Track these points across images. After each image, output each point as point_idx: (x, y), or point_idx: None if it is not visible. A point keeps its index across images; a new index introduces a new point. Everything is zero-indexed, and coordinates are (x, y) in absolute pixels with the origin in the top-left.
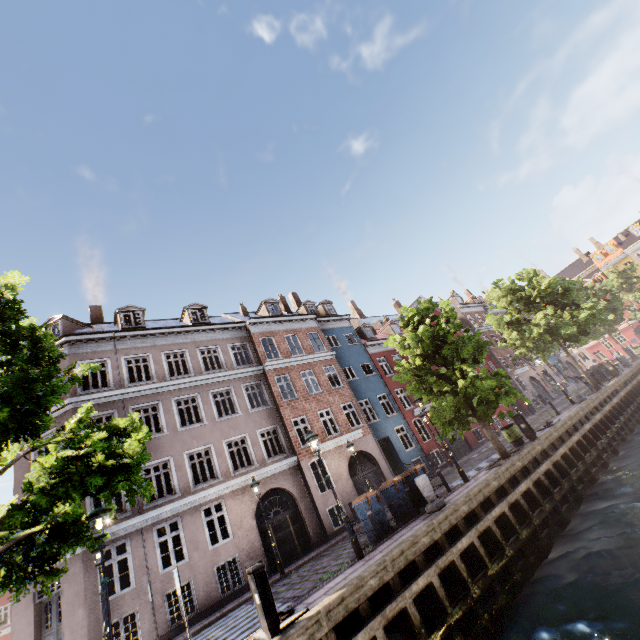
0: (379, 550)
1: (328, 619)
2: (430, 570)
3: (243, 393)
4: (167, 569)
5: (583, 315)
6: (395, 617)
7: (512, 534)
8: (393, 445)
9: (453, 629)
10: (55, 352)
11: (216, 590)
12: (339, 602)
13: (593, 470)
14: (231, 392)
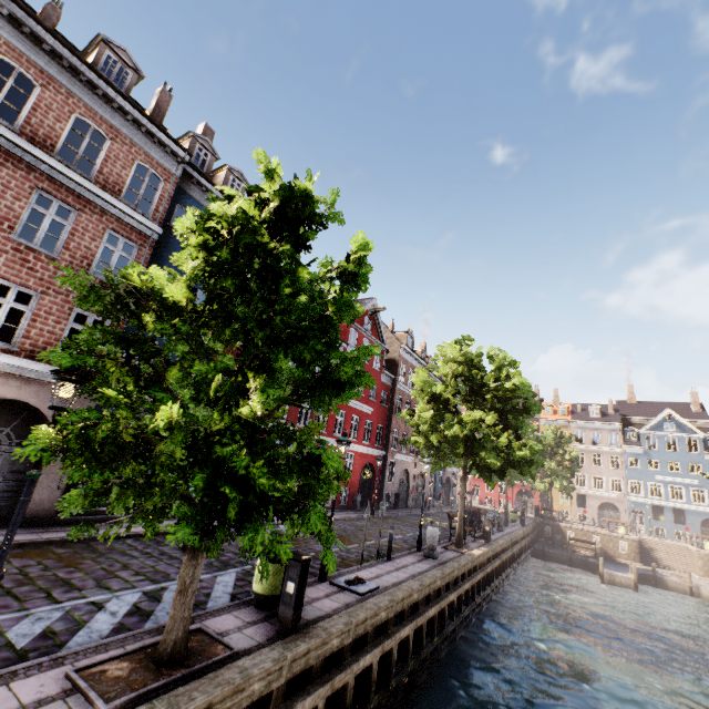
0: None
1: None
2: None
3: None
4: None
5: (522, 454)
6: None
7: None
8: None
9: None
10: None
11: None
12: None
13: None
14: None
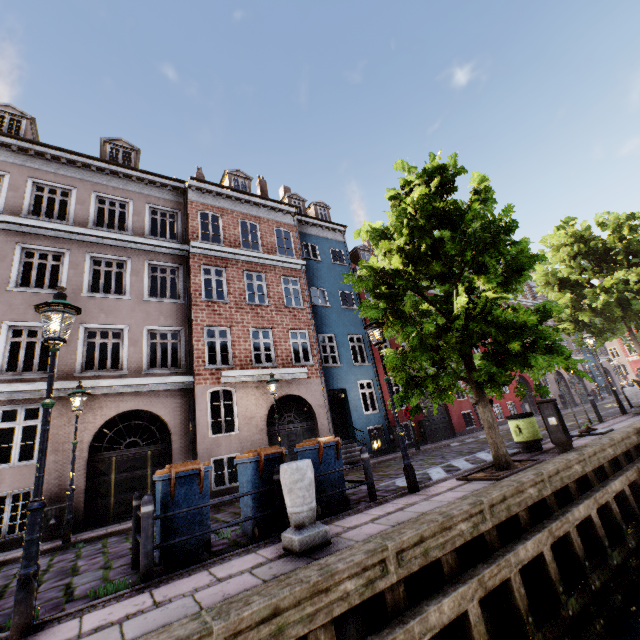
0: (61, 636)
1: None
2: None
3: (144, 272)
4: None
5: None
6: None
7: None
8: (348, 401)
9: None
10: None
11: None
12: None
13: None
14: (126, 266)
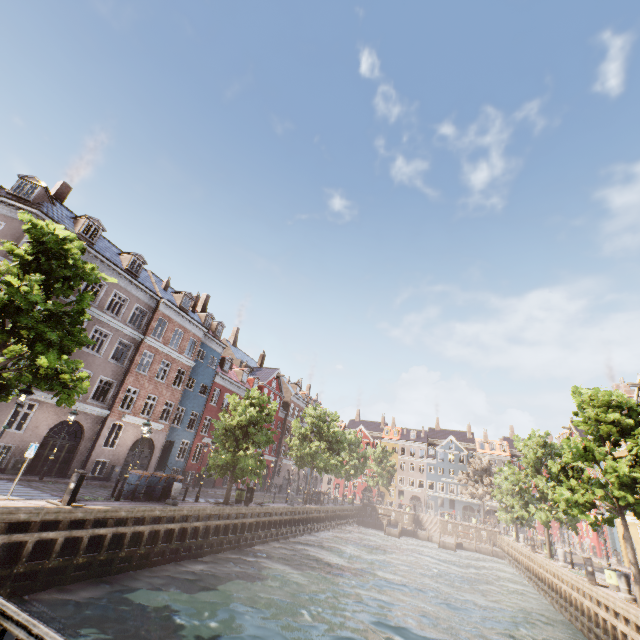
0: (130, 503)
1: (96, 514)
2: (149, 526)
3: (116, 344)
4: None
5: (333, 461)
6: (118, 534)
7: (194, 539)
8: (172, 449)
9: (135, 556)
10: (86, 305)
11: None
12: (105, 511)
13: (257, 540)
14: (109, 337)
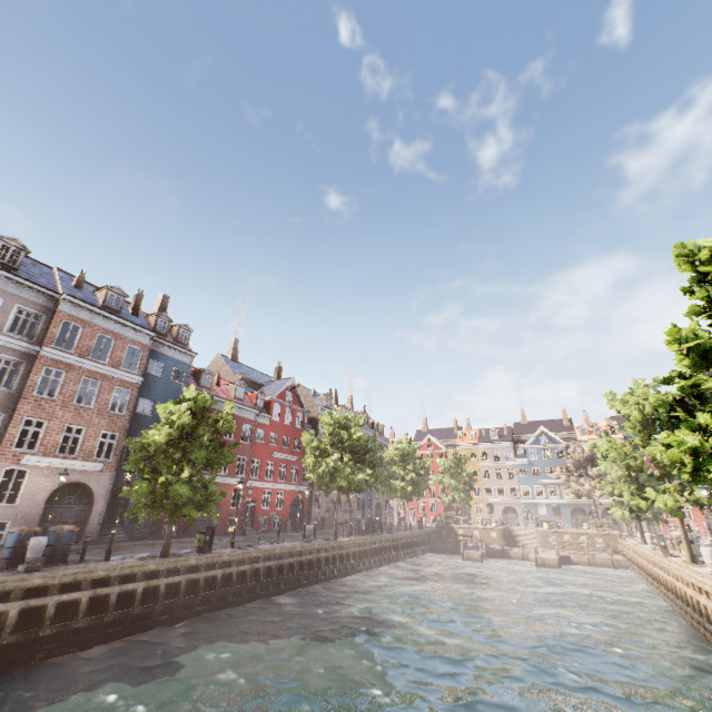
0: None
1: None
2: None
3: None
4: None
5: (360, 477)
6: None
7: (72, 619)
8: None
9: None
10: None
11: None
12: None
13: (234, 599)
14: None
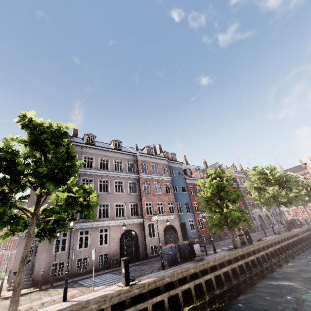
0: (172, 268)
1: (148, 287)
2: (191, 283)
3: (128, 184)
4: (80, 249)
5: (292, 194)
6: (172, 296)
7: (229, 281)
8: (186, 227)
9: (194, 309)
10: (73, 154)
11: (97, 264)
12: (153, 282)
13: (274, 266)
14: (123, 182)
